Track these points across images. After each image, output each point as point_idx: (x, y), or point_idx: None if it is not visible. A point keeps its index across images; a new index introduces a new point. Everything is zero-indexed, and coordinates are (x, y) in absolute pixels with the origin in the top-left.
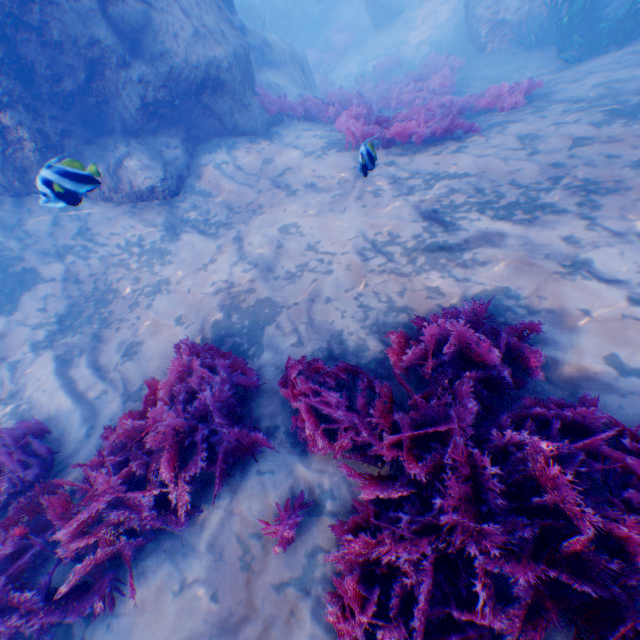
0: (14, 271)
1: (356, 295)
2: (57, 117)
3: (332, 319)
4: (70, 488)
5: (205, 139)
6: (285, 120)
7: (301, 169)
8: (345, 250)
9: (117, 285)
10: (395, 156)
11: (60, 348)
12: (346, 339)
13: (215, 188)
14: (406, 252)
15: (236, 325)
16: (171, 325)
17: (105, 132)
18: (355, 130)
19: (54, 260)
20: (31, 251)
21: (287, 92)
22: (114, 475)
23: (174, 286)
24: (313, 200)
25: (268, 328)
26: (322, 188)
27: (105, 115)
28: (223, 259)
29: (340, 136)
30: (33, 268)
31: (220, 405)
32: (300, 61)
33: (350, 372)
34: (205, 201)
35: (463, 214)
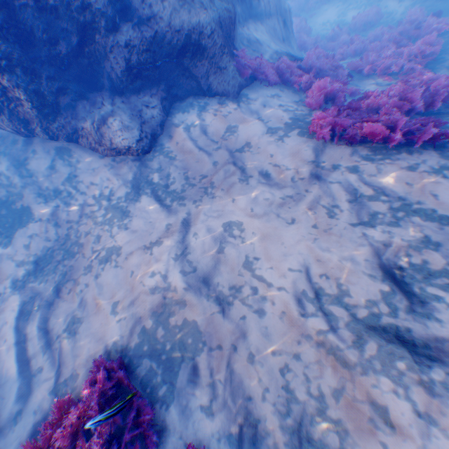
0: (14, 206)
1: (283, 366)
2: (53, 76)
3: (250, 391)
4: None
5: (181, 96)
6: (257, 81)
7: (260, 149)
8: (283, 285)
9: (83, 238)
10: (361, 158)
11: (28, 294)
12: (260, 436)
13: (180, 151)
14: (353, 322)
15: (158, 344)
16: (108, 311)
17: (97, 86)
18: (323, 118)
19: (44, 200)
20: (29, 189)
21: (265, 48)
22: None
23: (122, 260)
24: (263, 196)
25: (185, 366)
26: (275, 182)
27: (97, 72)
28: (167, 244)
29: (306, 109)
30: (28, 205)
31: None
32: (283, 13)
33: None
34: (169, 164)
35: (438, 288)
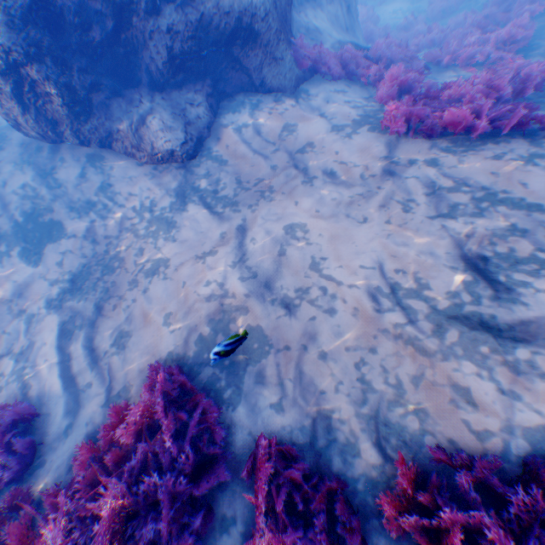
0: (43, 221)
1: (358, 360)
2: (85, 68)
3: (323, 386)
4: (41, 494)
5: (230, 94)
6: (317, 75)
7: (323, 148)
8: (355, 284)
9: (124, 253)
10: (440, 151)
11: (67, 313)
12: (335, 426)
13: (231, 155)
14: (433, 313)
15: None
16: (160, 323)
17: (133, 82)
18: (396, 108)
19: (76, 214)
20: (59, 202)
21: (326, 37)
22: (59, 542)
23: (171, 272)
24: (330, 196)
25: (250, 369)
26: (343, 181)
27: (133, 65)
28: (222, 252)
29: (375, 104)
30: (58, 220)
31: (175, 493)
32: None
33: (331, 488)
34: (218, 169)
35: (525, 274)
